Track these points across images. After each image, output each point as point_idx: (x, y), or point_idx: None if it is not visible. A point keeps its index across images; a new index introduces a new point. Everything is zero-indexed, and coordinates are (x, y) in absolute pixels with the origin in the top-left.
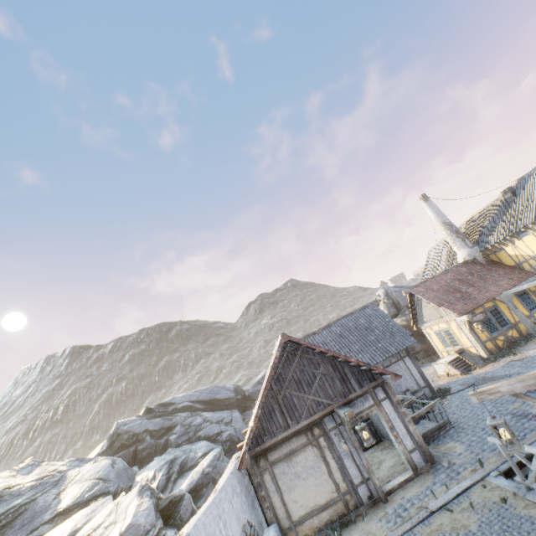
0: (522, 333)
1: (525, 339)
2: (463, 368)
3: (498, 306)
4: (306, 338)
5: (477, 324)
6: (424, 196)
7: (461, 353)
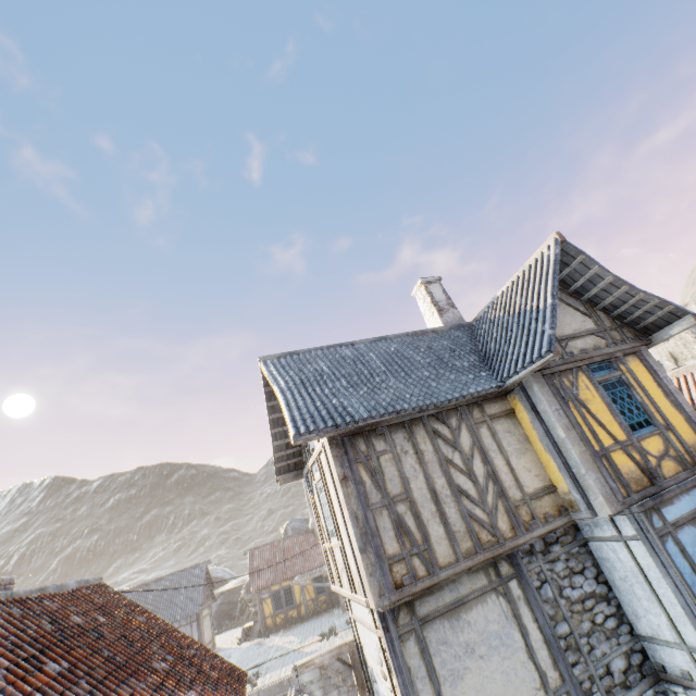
0: (300, 614)
1: (294, 621)
2: (246, 637)
3: (293, 586)
4: (139, 587)
5: (249, 605)
6: None
7: (257, 620)
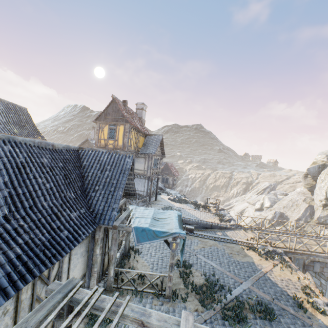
0: None
1: None
2: None
3: None
4: None
5: None
6: (93, 127)
7: None
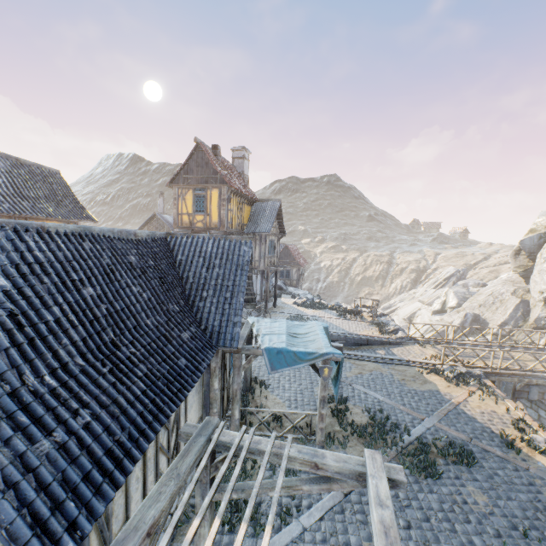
0: None
1: None
2: None
3: None
4: None
5: None
6: (161, 193)
7: None
